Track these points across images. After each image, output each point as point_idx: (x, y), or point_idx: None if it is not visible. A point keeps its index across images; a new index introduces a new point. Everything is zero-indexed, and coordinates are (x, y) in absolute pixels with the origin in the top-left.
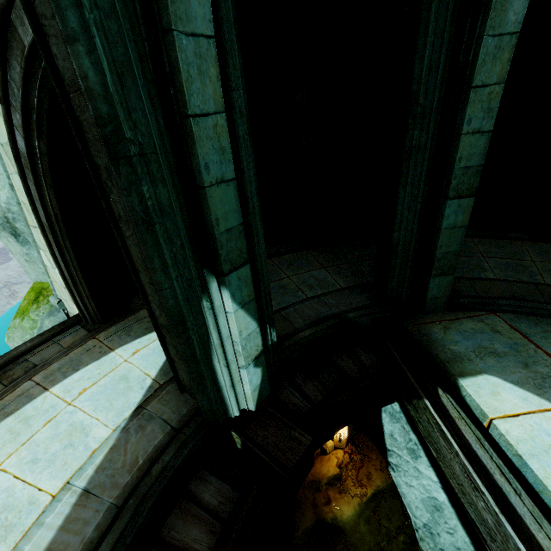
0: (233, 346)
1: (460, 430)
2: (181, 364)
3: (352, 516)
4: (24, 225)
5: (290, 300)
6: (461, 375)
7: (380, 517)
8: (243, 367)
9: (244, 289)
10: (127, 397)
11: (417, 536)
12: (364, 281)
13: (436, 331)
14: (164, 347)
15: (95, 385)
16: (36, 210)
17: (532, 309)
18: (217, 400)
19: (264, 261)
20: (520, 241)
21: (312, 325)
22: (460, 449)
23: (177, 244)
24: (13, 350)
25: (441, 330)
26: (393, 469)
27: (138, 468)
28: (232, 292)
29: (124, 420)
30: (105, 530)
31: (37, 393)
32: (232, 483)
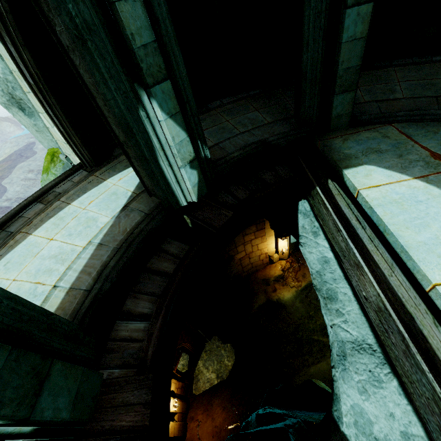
0: (171, 150)
1: (336, 201)
2: (142, 172)
3: (291, 297)
4: (21, 92)
5: (227, 136)
6: (346, 168)
7: (311, 299)
8: (181, 167)
9: (169, 102)
10: (117, 202)
11: (312, 278)
12: (287, 115)
13: (337, 143)
14: (129, 161)
15: (97, 199)
16: (22, 72)
17: (423, 116)
18: (169, 193)
19: (188, 86)
20: (440, 63)
21: (240, 150)
22: (332, 211)
23: (108, 60)
24: (44, 186)
25: (341, 141)
26: (301, 246)
27: (127, 233)
28: (159, 103)
29: (117, 213)
30: (112, 257)
31: (64, 206)
32: (187, 243)
